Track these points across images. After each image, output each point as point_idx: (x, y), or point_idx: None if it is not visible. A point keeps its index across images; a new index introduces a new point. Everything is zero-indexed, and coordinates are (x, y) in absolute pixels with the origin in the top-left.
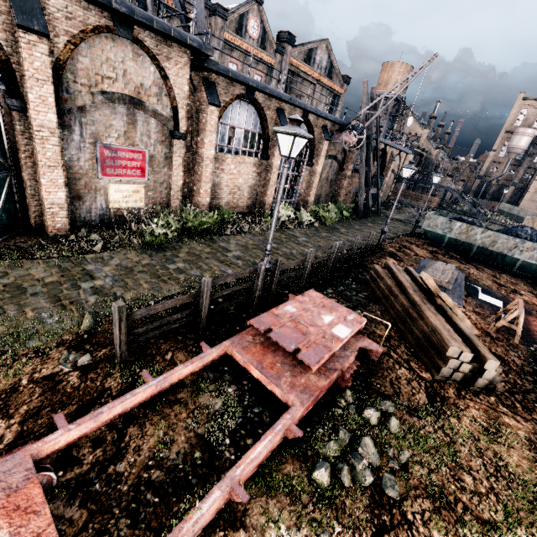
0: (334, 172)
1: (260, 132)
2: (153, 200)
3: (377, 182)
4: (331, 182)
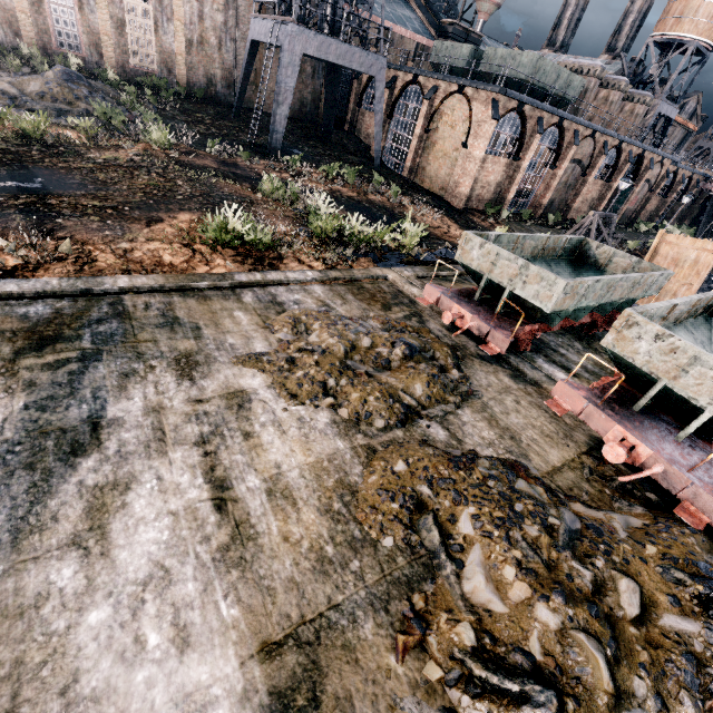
0: (687, 205)
1: (668, 185)
2: (627, 215)
3: None
4: (682, 211)
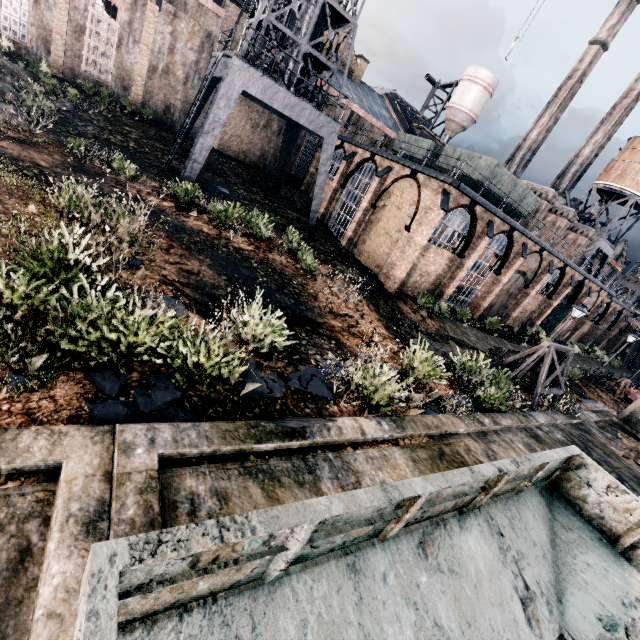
0: (614, 335)
1: (600, 313)
2: (561, 333)
3: (638, 349)
4: (609, 339)
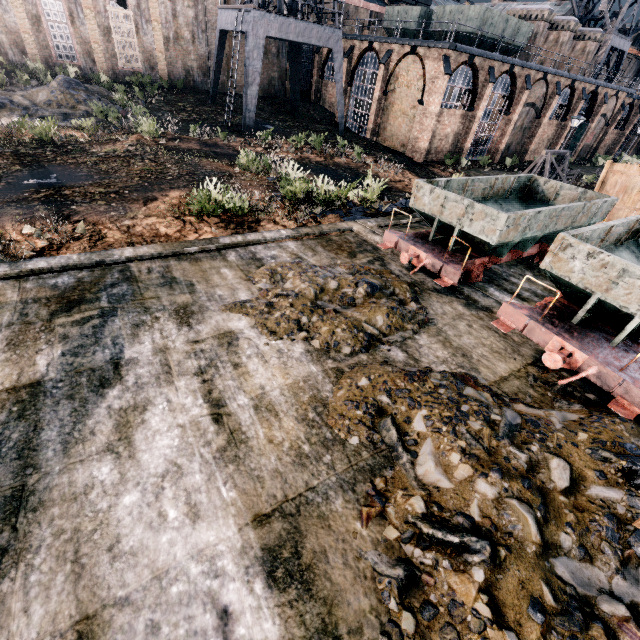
0: None
1: (625, 117)
2: (585, 151)
3: None
4: None
